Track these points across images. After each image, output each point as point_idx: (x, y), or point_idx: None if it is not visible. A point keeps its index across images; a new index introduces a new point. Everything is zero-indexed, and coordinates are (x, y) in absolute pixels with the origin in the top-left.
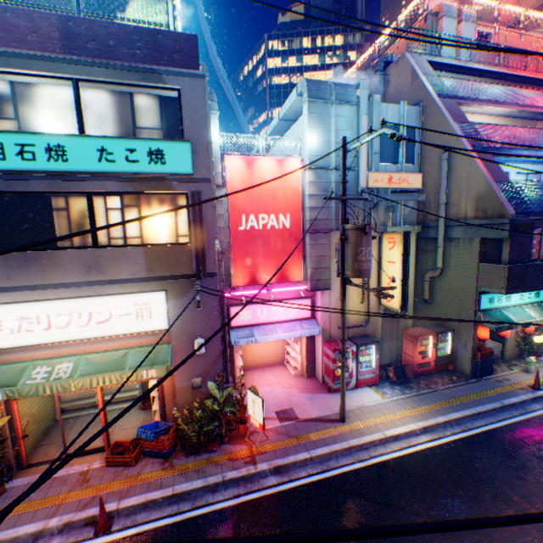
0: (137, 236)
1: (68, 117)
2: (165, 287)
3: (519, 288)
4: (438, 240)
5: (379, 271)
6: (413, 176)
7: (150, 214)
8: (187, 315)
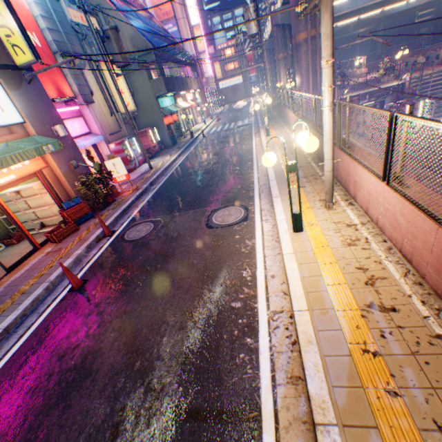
0: None
1: None
2: None
3: (170, 90)
4: None
5: (111, 92)
6: (93, 19)
7: None
8: (33, 107)
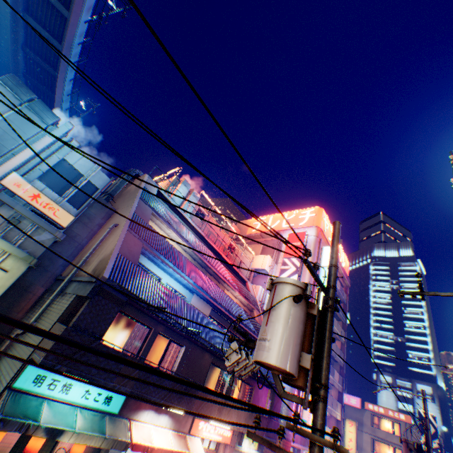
0: None
1: None
2: None
3: (68, 365)
4: (56, 291)
5: None
6: (67, 213)
7: None
8: None
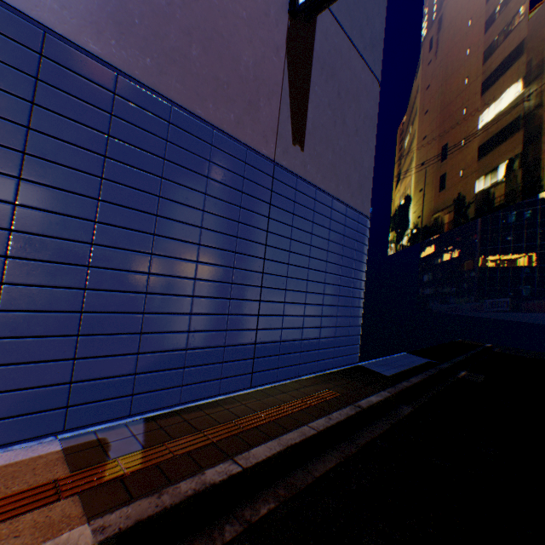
0: None
1: None
2: None
3: None
4: None
5: None
6: None
7: None
8: None
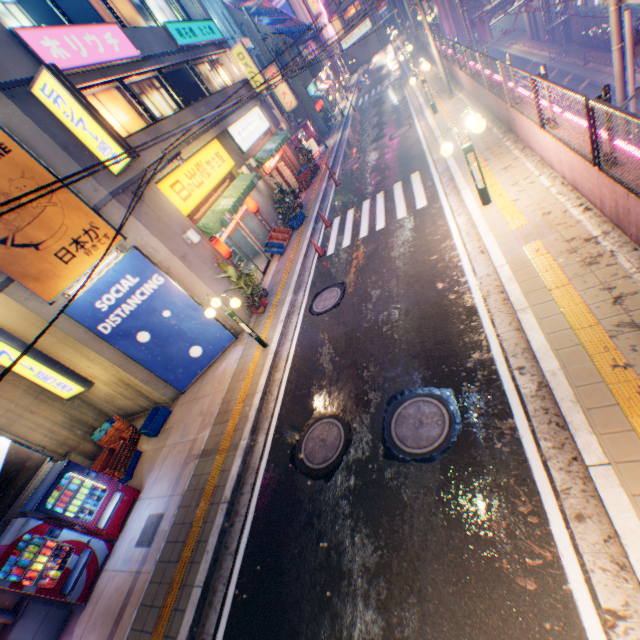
0: (227, 85)
1: (166, 17)
2: (257, 103)
3: (314, 77)
4: None
5: (276, 98)
6: (247, 41)
7: (221, 71)
8: (270, 117)
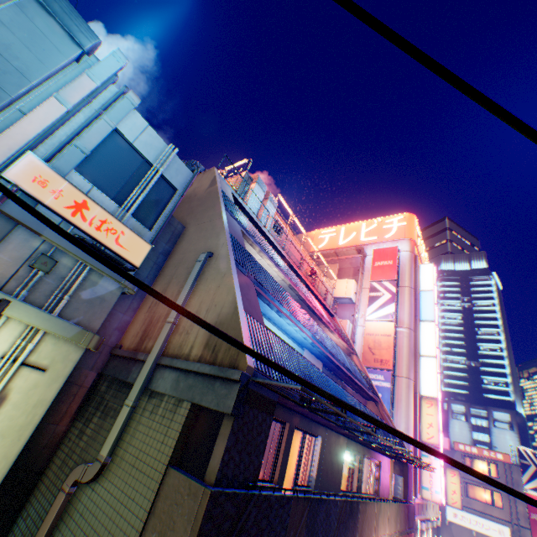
0: None
1: None
2: None
3: None
4: (134, 388)
5: None
6: (137, 238)
7: None
8: None
